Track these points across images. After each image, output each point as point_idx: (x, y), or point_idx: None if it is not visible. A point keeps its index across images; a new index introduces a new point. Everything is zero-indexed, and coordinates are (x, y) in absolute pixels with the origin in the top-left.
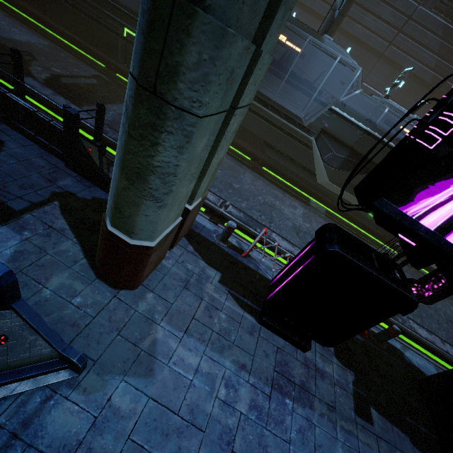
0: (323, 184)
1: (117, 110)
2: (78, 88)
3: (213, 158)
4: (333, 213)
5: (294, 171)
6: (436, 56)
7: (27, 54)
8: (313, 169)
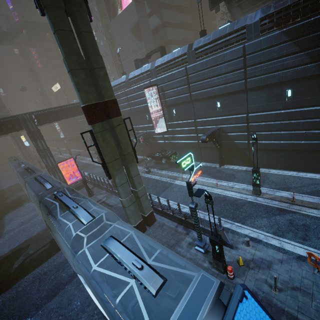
0: None
1: (36, 272)
2: (29, 263)
3: None
4: None
5: None
6: (302, 53)
7: (26, 247)
8: None
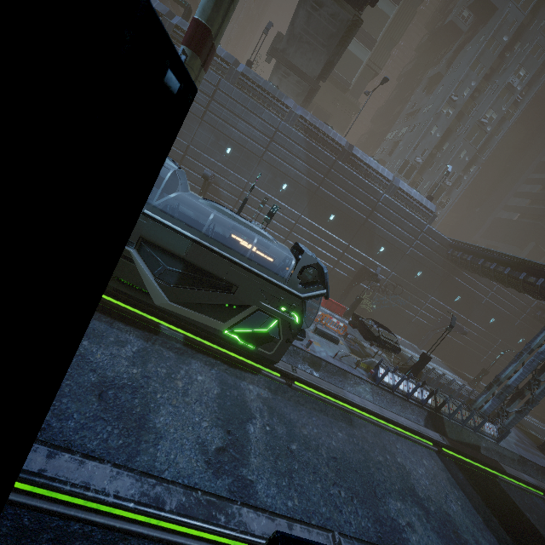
0: (163, 306)
1: None
2: None
3: None
4: (196, 338)
5: (124, 291)
6: (306, 165)
7: None
8: (145, 287)
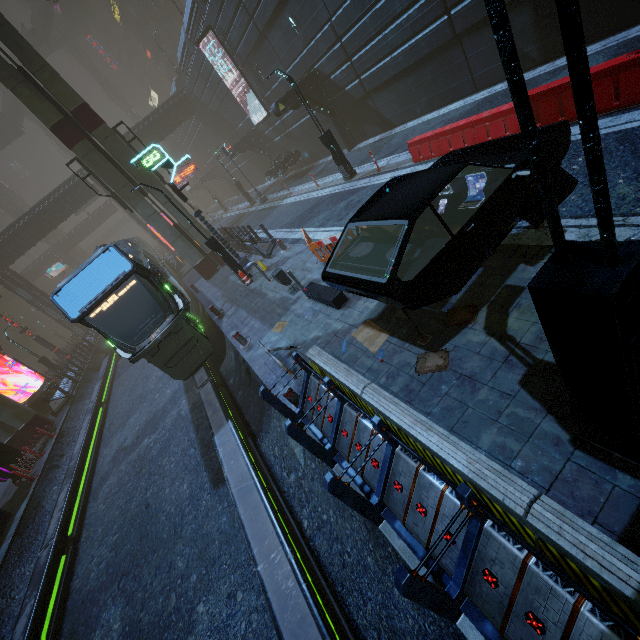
0: None
1: None
2: None
3: (0, 420)
4: None
5: None
6: None
7: None
8: None
